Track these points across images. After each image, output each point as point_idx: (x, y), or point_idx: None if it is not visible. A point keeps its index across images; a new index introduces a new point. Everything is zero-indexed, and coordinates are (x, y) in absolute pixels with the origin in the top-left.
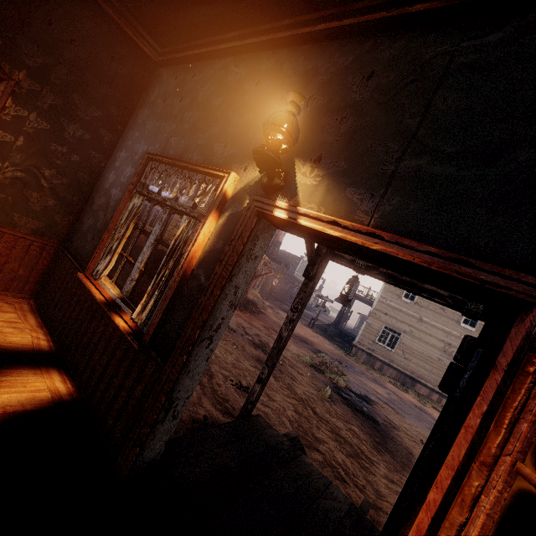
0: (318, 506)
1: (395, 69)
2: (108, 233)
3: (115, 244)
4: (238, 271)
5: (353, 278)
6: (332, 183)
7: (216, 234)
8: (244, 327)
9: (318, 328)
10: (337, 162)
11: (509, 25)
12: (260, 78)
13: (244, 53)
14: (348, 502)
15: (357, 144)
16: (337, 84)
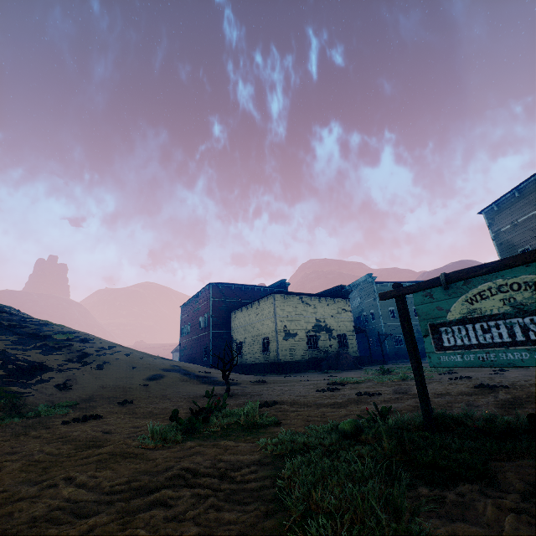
0: None
1: None
2: None
3: None
4: None
5: None
6: None
7: None
8: None
9: None
10: None
11: None
12: None
13: None
14: None
15: None
16: None
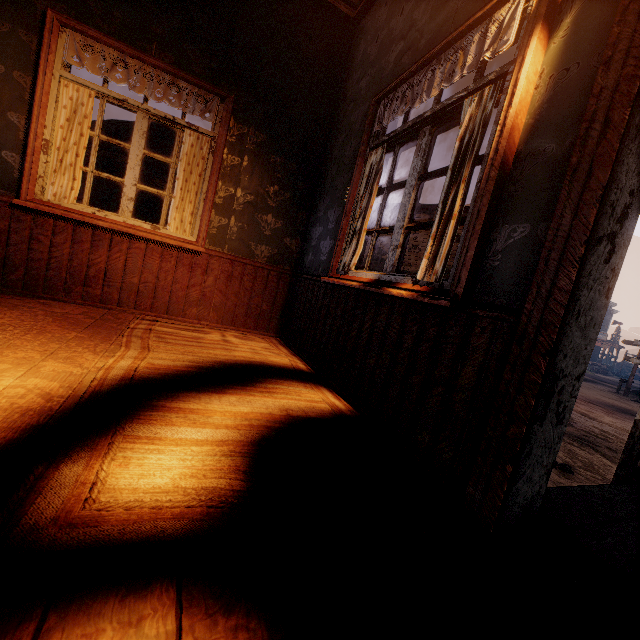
0: None
1: None
2: (346, 217)
3: (359, 221)
4: None
5: None
6: None
7: (553, 66)
8: None
9: (638, 396)
10: None
11: None
12: None
13: None
14: None
15: None
16: None
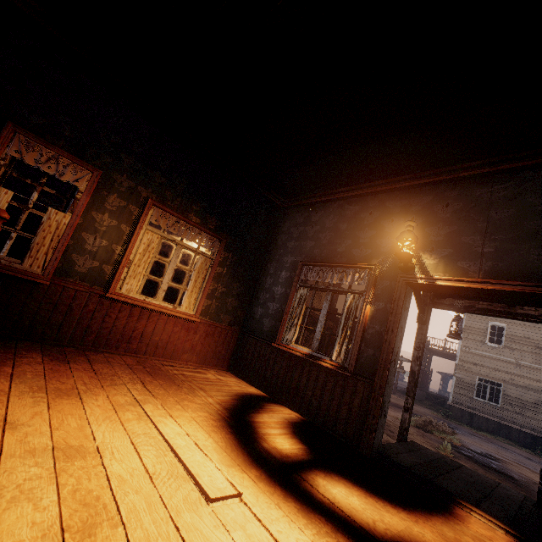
0: (498, 491)
1: (461, 201)
2: (286, 314)
3: (295, 320)
4: (401, 317)
5: (456, 317)
6: (446, 261)
7: (376, 300)
8: None
9: (401, 394)
10: (445, 249)
11: (515, 178)
12: (371, 211)
13: (353, 198)
14: (522, 495)
15: (454, 239)
16: (428, 210)
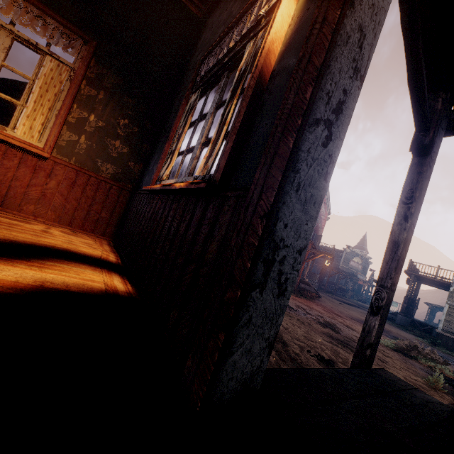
0: None
1: None
2: (168, 141)
3: (175, 143)
4: None
5: None
6: None
7: (300, 10)
8: (304, 308)
9: None
10: None
11: None
12: None
13: None
14: None
15: None
16: None
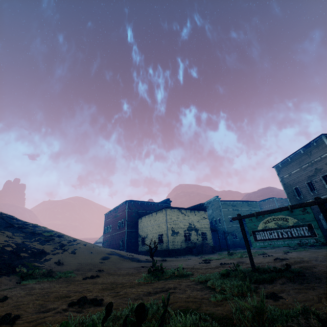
0: None
1: None
2: None
3: None
4: None
5: None
6: None
7: None
8: None
9: None
10: None
11: None
12: None
13: None
14: None
15: None
16: None
